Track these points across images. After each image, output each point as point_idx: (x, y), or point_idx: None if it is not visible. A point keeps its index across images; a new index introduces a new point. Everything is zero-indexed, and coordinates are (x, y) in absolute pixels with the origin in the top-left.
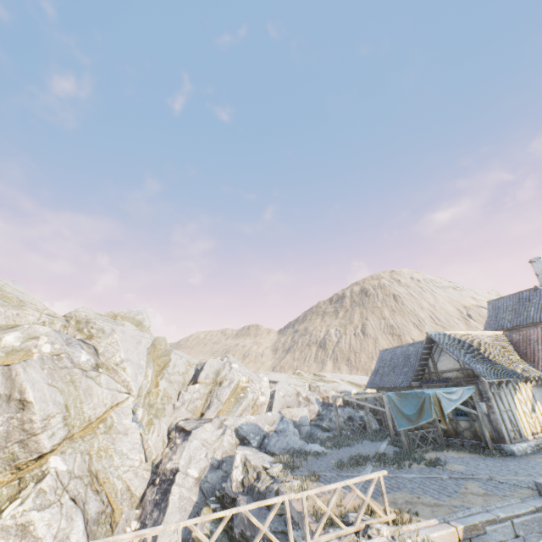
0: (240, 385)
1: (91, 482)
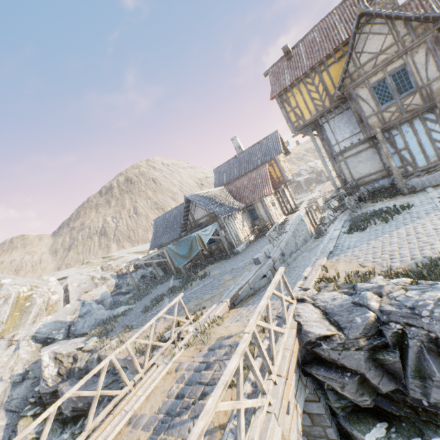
0: (21, 297)
1: None
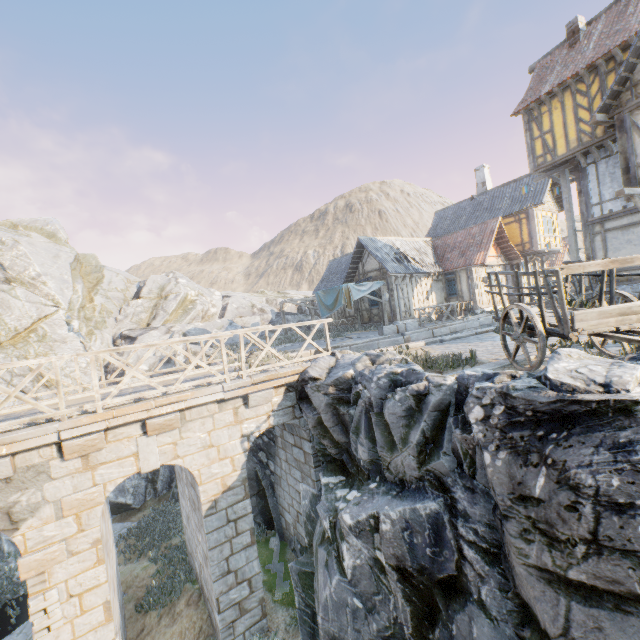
0: (188, 299)
1: (37, 379)
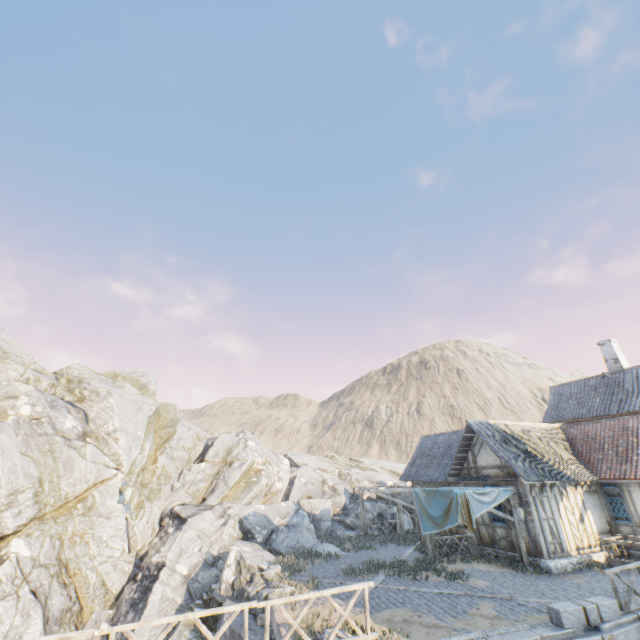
0: (254, 467)
1: (59, 572)
